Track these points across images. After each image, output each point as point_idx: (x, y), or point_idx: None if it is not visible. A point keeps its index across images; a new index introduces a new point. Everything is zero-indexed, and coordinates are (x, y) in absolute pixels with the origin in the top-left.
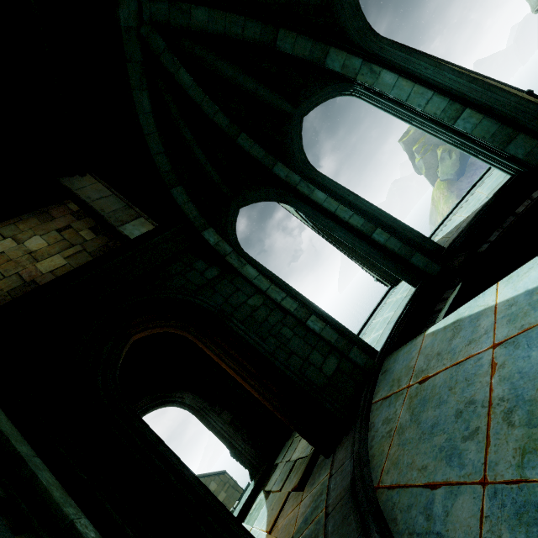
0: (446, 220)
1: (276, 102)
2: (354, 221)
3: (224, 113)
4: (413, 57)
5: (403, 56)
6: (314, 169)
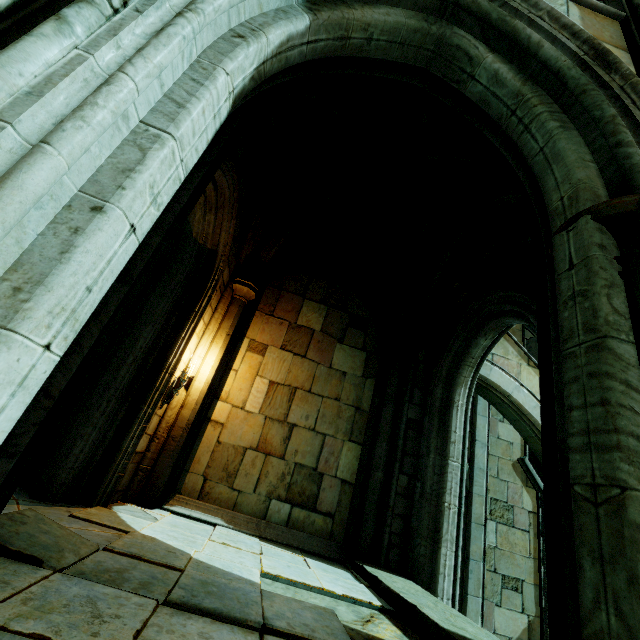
0: None
1: None
2: None
3: None
4: None
5: None
6: None
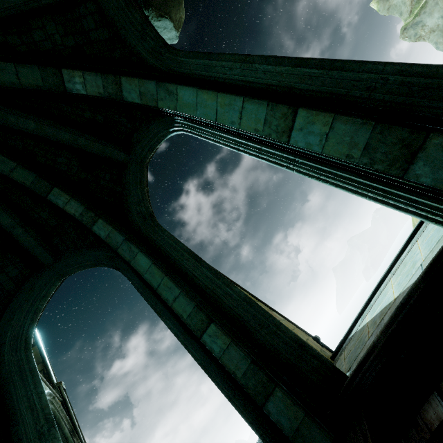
0: (384, 282)
1: (106, 151)
2: (179, 307)
3: (30, 169)
4: (212, 60)
5: (203, 63)
6: (155, 223)
